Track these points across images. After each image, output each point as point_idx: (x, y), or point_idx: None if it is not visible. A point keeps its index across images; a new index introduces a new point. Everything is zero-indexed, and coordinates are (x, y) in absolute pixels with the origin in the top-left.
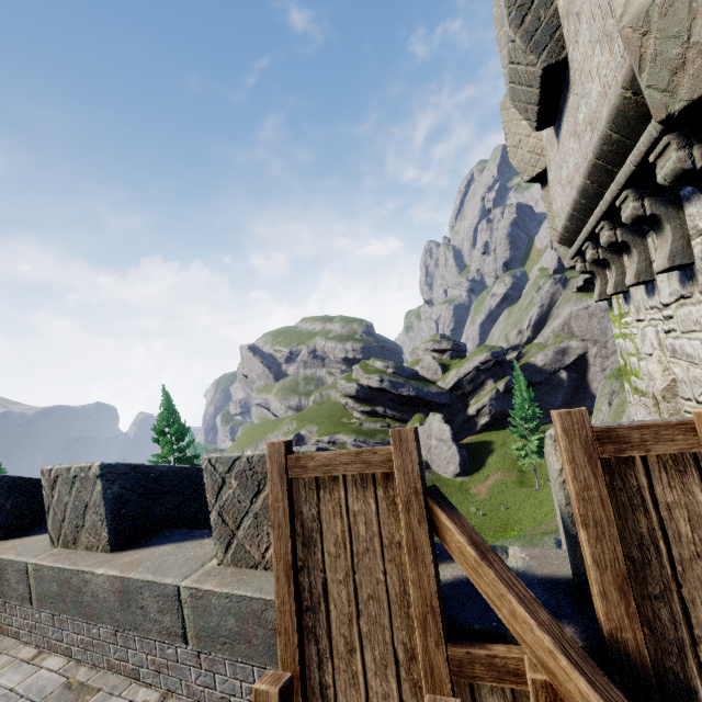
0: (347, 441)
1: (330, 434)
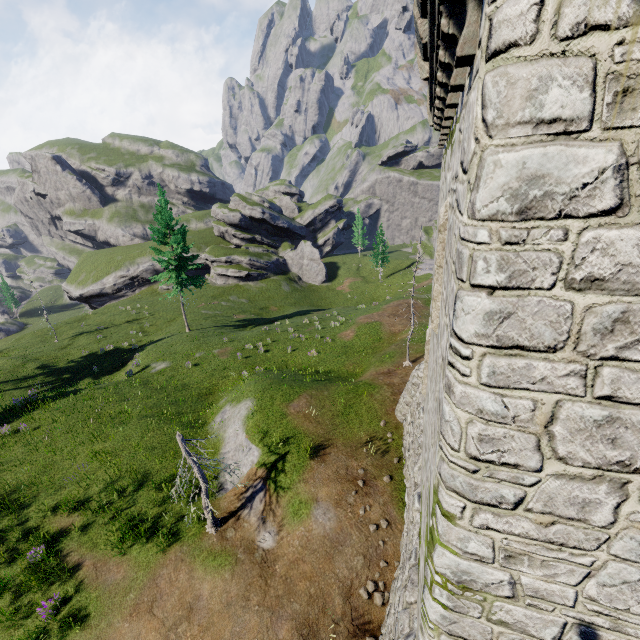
0: (243, 261)
1: (227, 255)
